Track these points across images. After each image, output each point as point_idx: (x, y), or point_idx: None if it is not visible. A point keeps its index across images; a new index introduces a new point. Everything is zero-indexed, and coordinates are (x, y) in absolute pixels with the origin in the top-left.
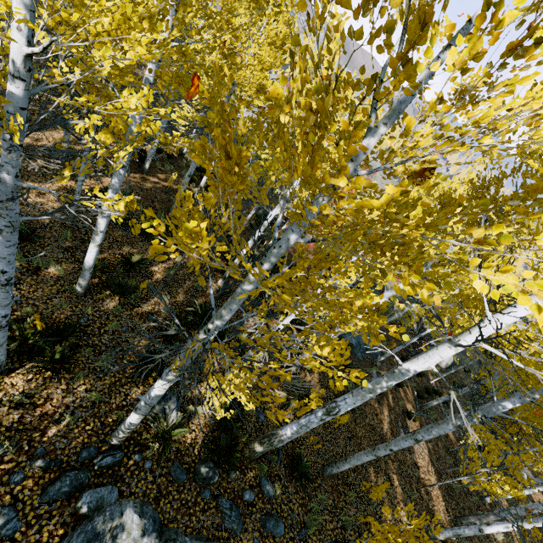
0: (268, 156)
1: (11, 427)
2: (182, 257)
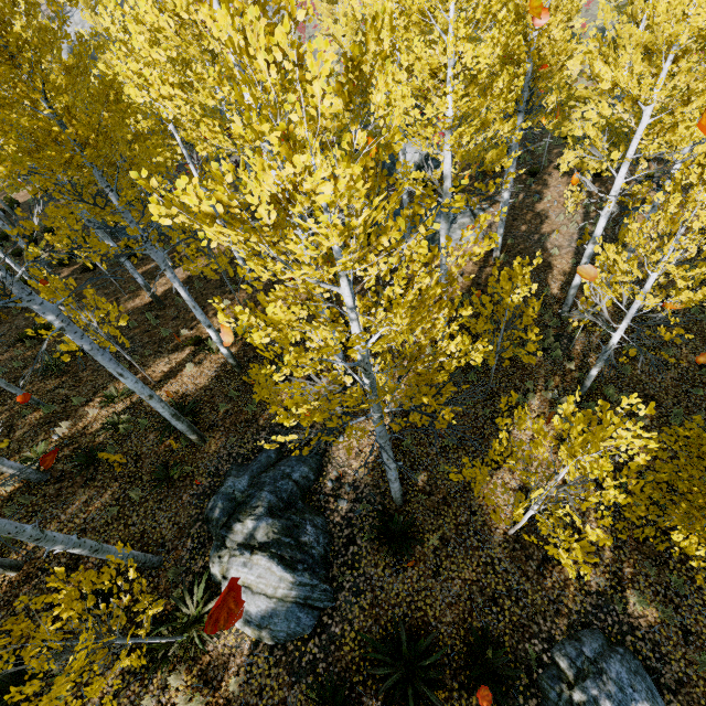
0: None
1: None
2: None
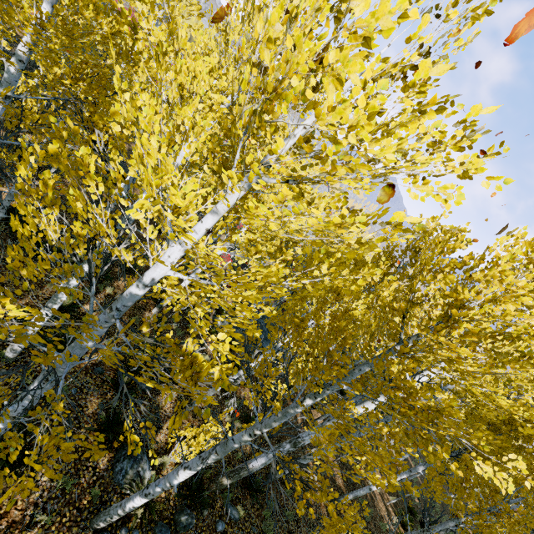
0: (201, 181)
1: None
2: None
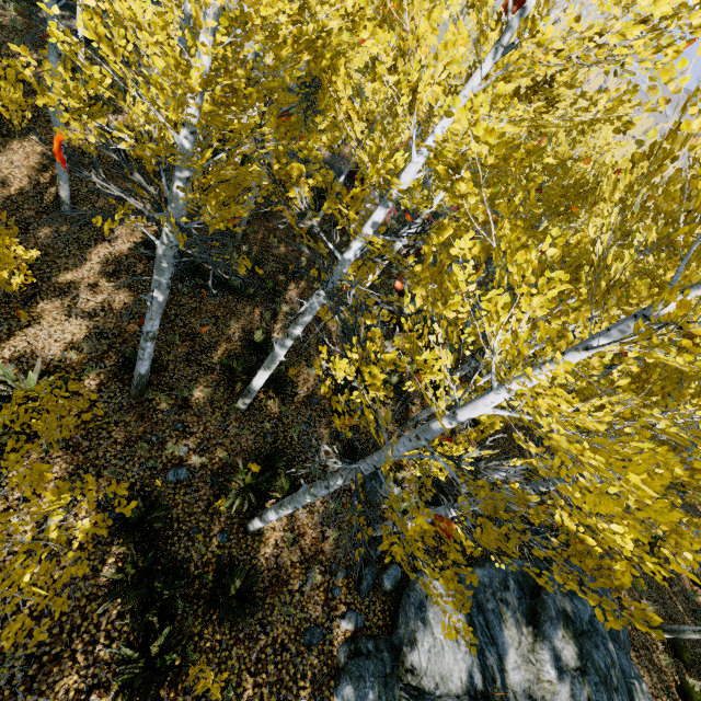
0: None
1: (301, 560)
2: (321, 325)
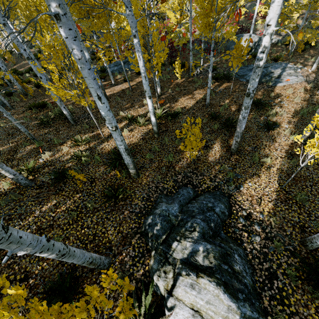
0: None
1: None
2: None
